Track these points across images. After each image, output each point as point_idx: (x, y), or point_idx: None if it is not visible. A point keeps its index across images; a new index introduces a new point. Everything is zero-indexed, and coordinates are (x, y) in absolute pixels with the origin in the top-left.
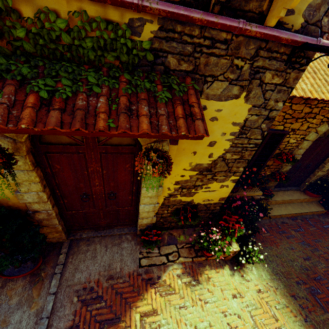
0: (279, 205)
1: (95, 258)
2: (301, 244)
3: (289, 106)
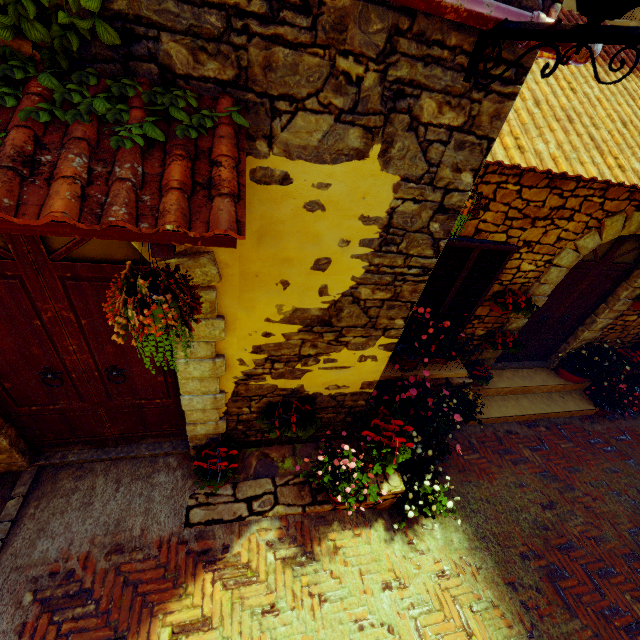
0: (504, 397)
1: (90, 506)
2: (540, 476)
3: (516, 191)
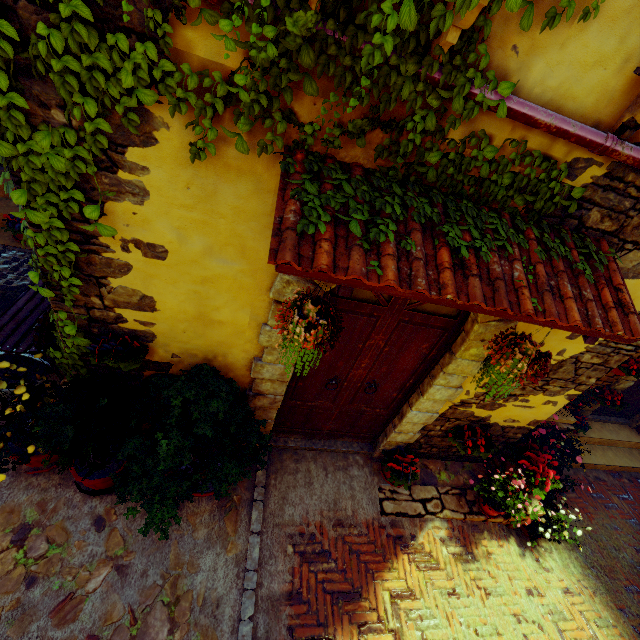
0: (592, 446)
1: (311, 486)
2: (630, 523)
3: None
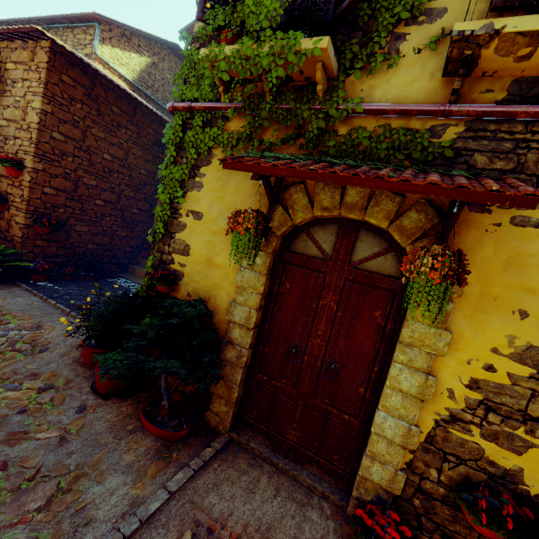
0: None
1: (252, 494)
2: None
3: None
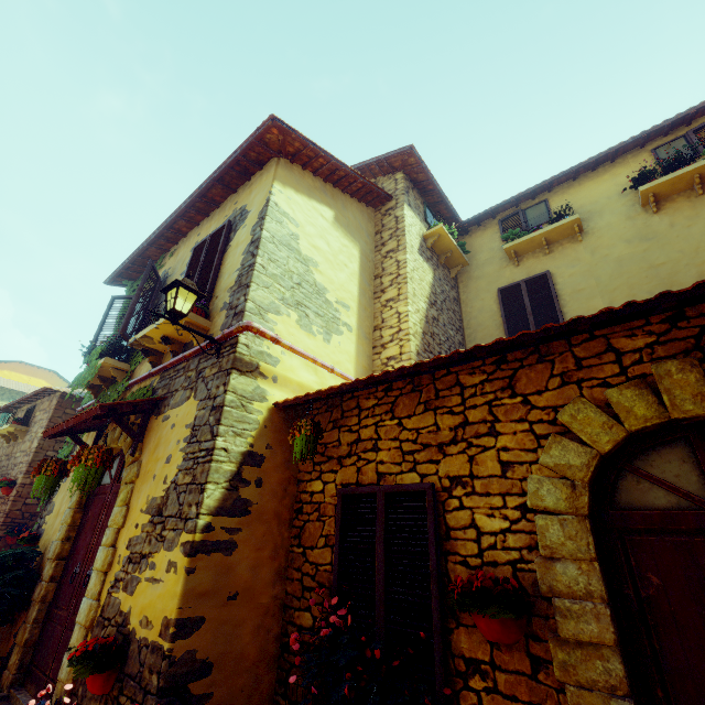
0: None
1: None
2: None
3: (397, 424)
